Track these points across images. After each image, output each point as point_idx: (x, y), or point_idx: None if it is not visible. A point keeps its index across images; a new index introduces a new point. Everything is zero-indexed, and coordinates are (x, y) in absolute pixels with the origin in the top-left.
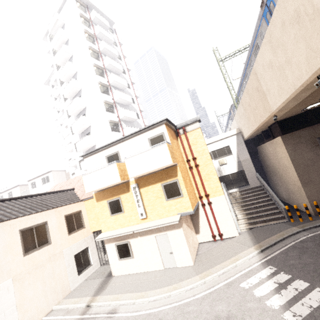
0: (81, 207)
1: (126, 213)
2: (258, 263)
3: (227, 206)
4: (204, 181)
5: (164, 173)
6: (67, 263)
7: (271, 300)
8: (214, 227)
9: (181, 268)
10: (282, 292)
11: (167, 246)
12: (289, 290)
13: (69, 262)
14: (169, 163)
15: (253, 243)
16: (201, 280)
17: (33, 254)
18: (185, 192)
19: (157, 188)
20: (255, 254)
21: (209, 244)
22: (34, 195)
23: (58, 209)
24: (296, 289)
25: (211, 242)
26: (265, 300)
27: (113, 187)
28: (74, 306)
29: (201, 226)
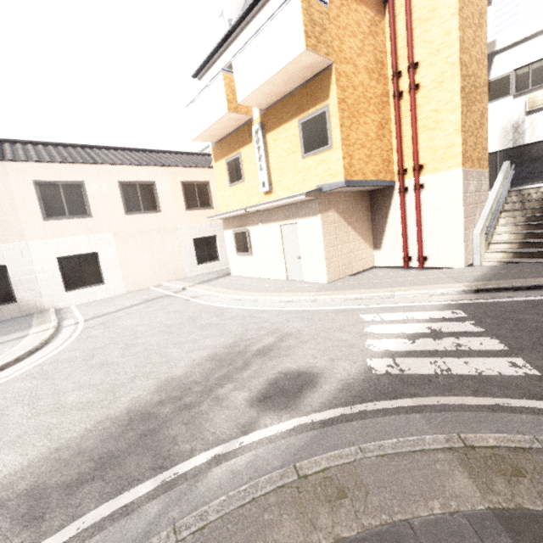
0: (209, 177)
1: (247, 182)
2: (441, 303)
3: (459, 196)
4: (422, 130)
5: (305, 94)
6: (183, 245)
7: (382, 342)
8: (413, 241)
9: (306, 283)
10: (421, 341)
11: (295, 246)
12: (441, 342)
13: (186, 244)
14: (299, 52)
15: (477, 279)
16: (311, 297)
17: (137, 217)
18: (337, 136)
19: (291, 130)
20: (453, 292)
21: (391, 270)
22: (155, 151)
23: (171, 170)
24: (459, 345)
25: (398, 269)
26: (373, 338)
27: (232, 133)
28: (174, 286)
29: (388, 235)
